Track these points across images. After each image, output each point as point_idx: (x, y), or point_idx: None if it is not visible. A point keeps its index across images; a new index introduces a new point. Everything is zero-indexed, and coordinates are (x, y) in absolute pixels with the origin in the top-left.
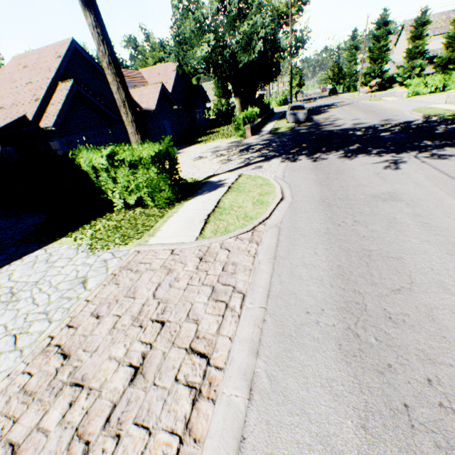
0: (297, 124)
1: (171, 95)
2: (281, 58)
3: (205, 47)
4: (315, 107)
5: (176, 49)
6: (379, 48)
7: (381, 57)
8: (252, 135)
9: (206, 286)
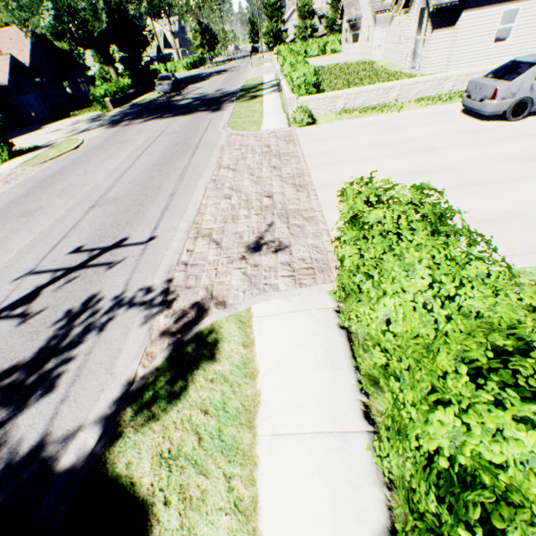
0: (166, 95)
1: (28, 67)
2: (139, 27)
3: (47, 17)
4: (211, 73)
5: (19, 13)
6: (272, 5)
7: (276, 15)
8: (116, 108)
9: (5, 181)
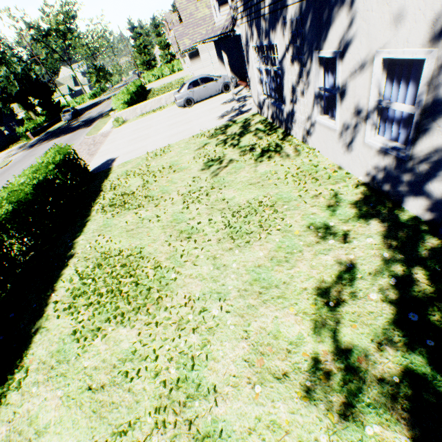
0: (70, 122)
1: None
2: (42, 84)
3: None
4: (105, 99)
5: None
6: (139, 46)
7: (144, 51)
8: (36, 137)
9: None
